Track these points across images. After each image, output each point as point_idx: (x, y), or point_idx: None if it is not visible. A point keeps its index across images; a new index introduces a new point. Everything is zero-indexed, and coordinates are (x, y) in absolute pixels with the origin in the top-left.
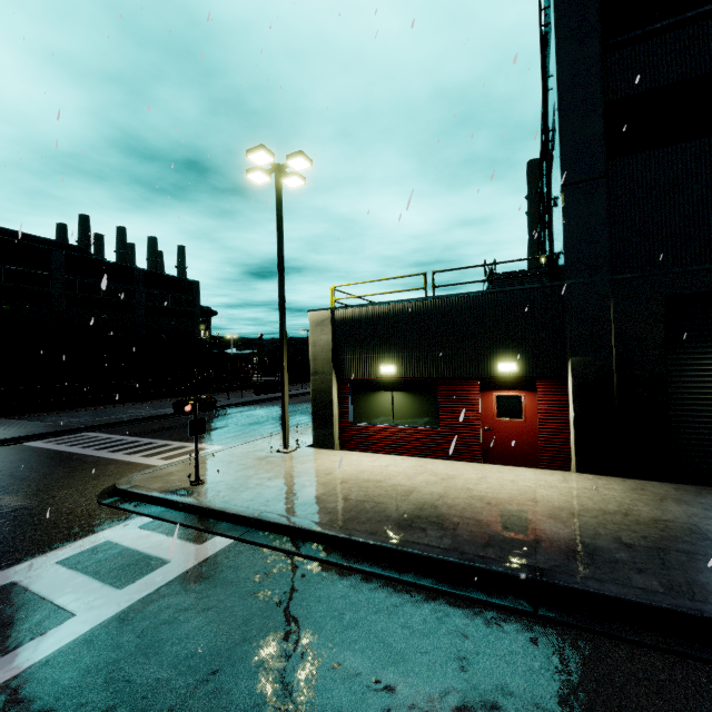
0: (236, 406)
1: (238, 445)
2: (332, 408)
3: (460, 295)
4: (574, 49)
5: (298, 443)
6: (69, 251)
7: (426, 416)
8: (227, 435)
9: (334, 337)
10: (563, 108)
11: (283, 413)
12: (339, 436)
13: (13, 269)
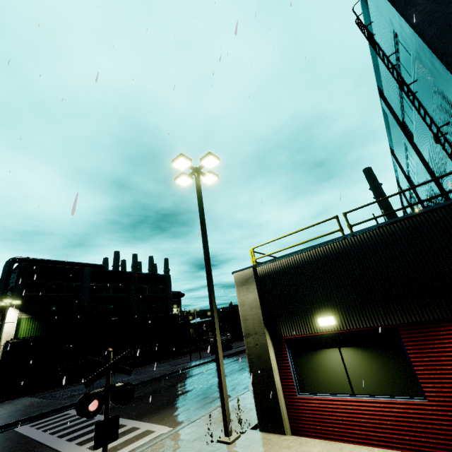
0: (194, 368)
1: (180, 428)
2: (272, 376)
3: (388, 223)
4: (418, 4)
5: (242, 421)
6: (94, 268)
7: (397, 380)
8: (177, 407)
9: (260, 294)
10: (430, 40)
11: (220, 386)
12: (288, 413)
13: (62, 284)
